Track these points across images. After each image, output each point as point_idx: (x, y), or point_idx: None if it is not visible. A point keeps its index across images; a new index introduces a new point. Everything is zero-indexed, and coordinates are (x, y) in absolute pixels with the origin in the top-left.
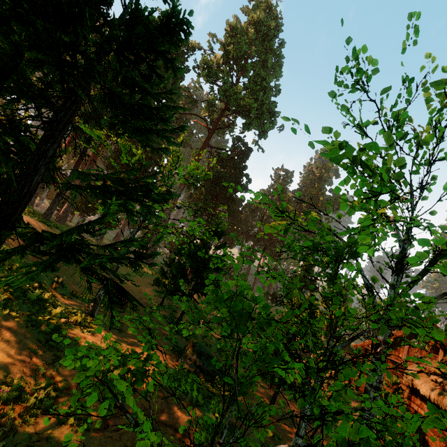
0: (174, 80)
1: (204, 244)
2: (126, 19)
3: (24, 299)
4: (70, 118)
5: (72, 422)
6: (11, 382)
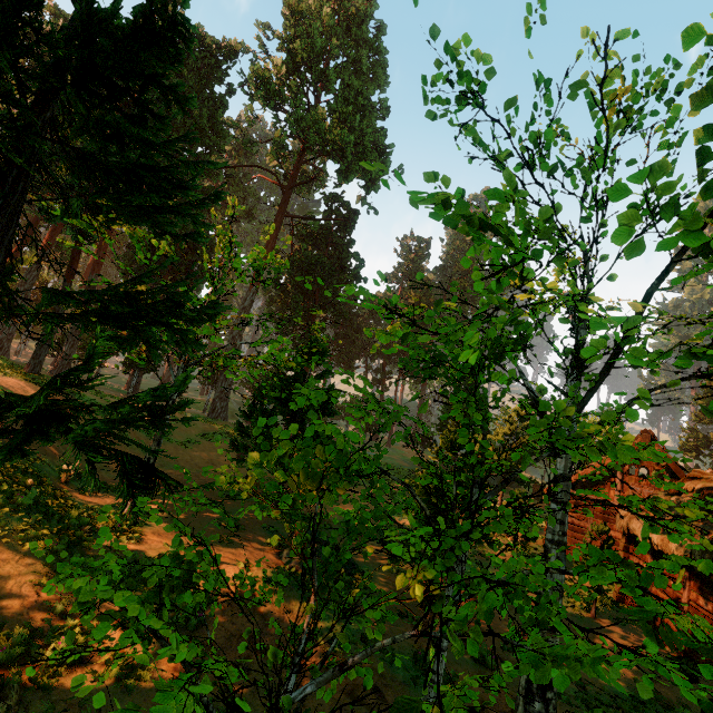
0: (212, 111)
1: (297, 376)
2: (75, 29)
3: (12, 508)
4: (17, 206)
5: (117, 673)
6: (10, 634)
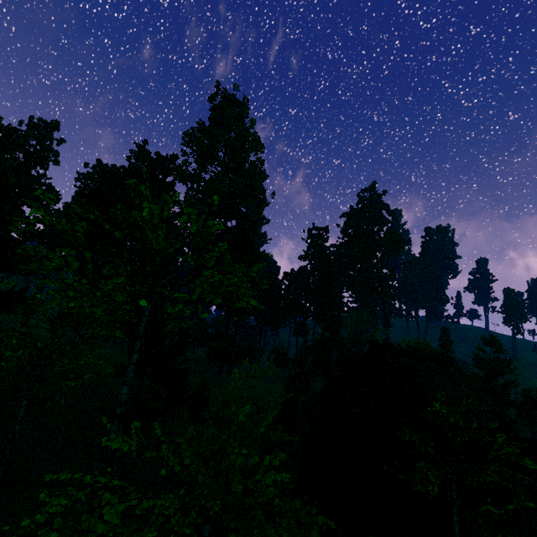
0: (161, 192)
1: None
2: None
3: None
4: None
5: None
6: None
